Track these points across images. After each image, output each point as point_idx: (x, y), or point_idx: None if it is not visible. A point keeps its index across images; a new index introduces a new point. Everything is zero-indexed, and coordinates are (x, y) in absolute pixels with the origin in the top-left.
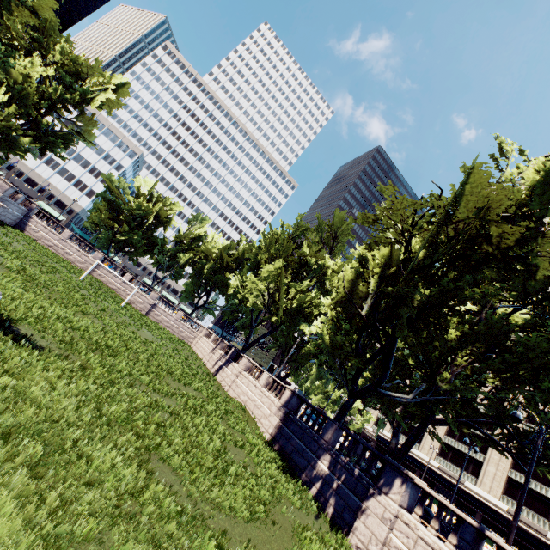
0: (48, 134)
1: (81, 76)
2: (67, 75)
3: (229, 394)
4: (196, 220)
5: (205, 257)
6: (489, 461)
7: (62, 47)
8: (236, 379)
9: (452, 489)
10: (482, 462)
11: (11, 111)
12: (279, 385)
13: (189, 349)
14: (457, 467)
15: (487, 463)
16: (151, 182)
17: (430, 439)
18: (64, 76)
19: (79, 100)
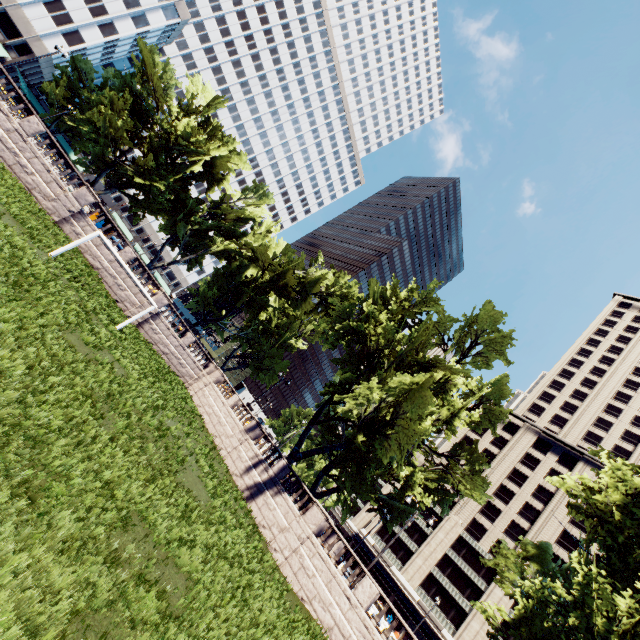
0: None
1: None
2: None
3: (293, 589)
4: (255, 190)
5: (252, 258)
6: (476, 615)
7: None
8: (300, 548)
9: (426, 632)
10: (466, 612)
11: None
12: (406, 634)
13: (197, 414)
14: (438, 607)
15: (473, 617)
16: (212, 93)
17: (417, 564)
18: None
19: None
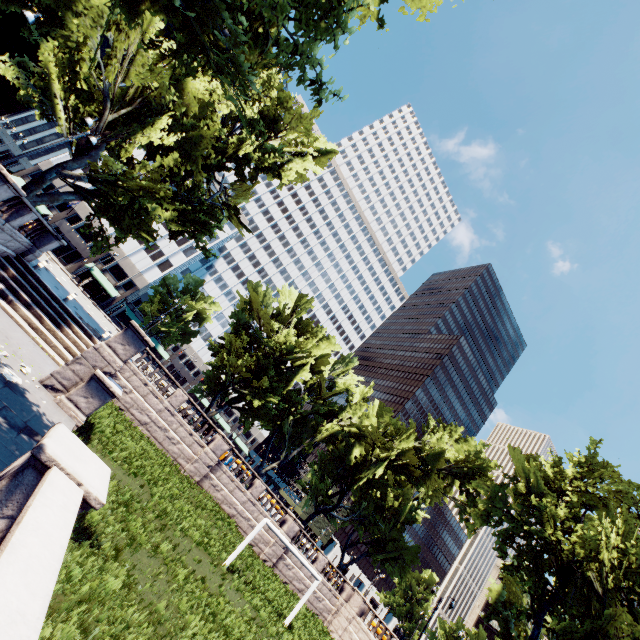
0: (200, 209)
1: (276, 125)
2: (261, 119)
3: None
4: (342, 361)
5: (357, 435)
6: None
7: (268, 75)
8: None
9: None
10: None
11: (166, 162)
12: None
13: None
14: None
15: None
16: (295, 293)
17: None
18: (254, 120)
19: (268, 165)
